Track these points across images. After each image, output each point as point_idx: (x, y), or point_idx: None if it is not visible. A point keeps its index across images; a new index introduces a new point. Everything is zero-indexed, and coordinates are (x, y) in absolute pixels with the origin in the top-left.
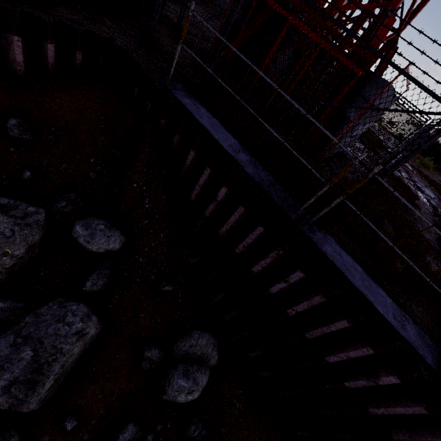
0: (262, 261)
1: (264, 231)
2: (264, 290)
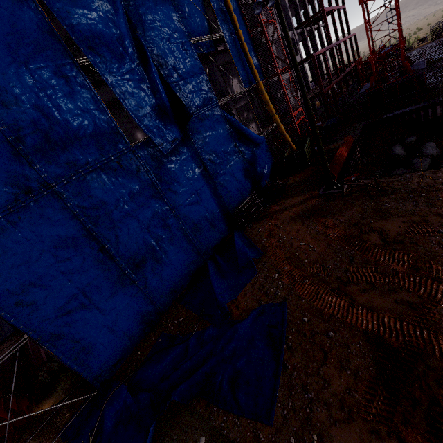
0: None
1: (439, 106)
2: None
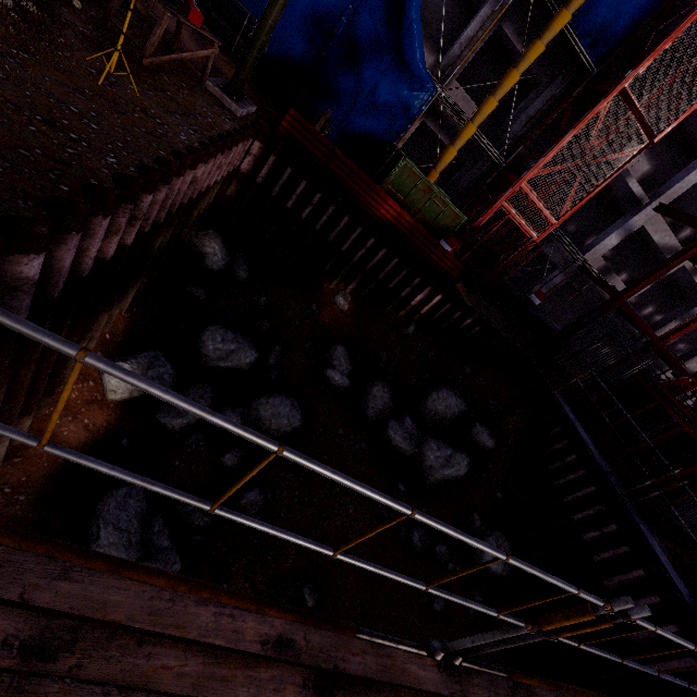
0: (585, 511)
1: (595, 490)
2: (577, 536)
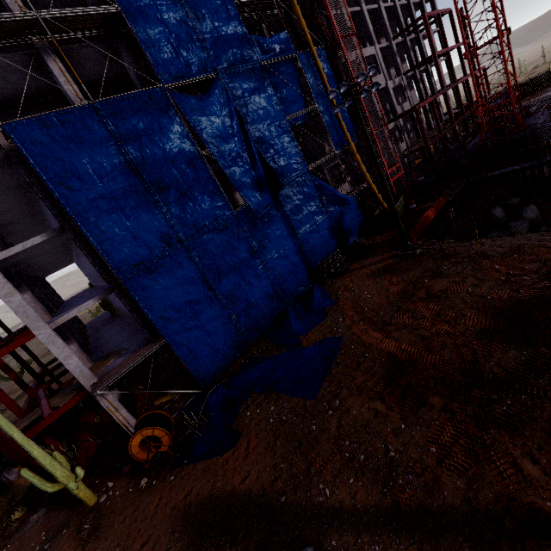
0: None
1: (545, 166)
2: None
